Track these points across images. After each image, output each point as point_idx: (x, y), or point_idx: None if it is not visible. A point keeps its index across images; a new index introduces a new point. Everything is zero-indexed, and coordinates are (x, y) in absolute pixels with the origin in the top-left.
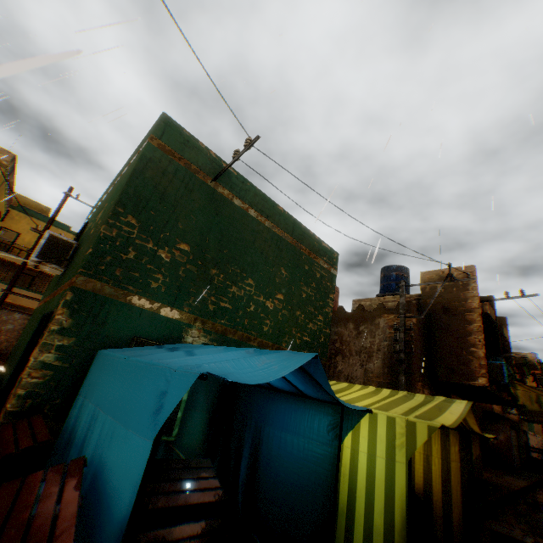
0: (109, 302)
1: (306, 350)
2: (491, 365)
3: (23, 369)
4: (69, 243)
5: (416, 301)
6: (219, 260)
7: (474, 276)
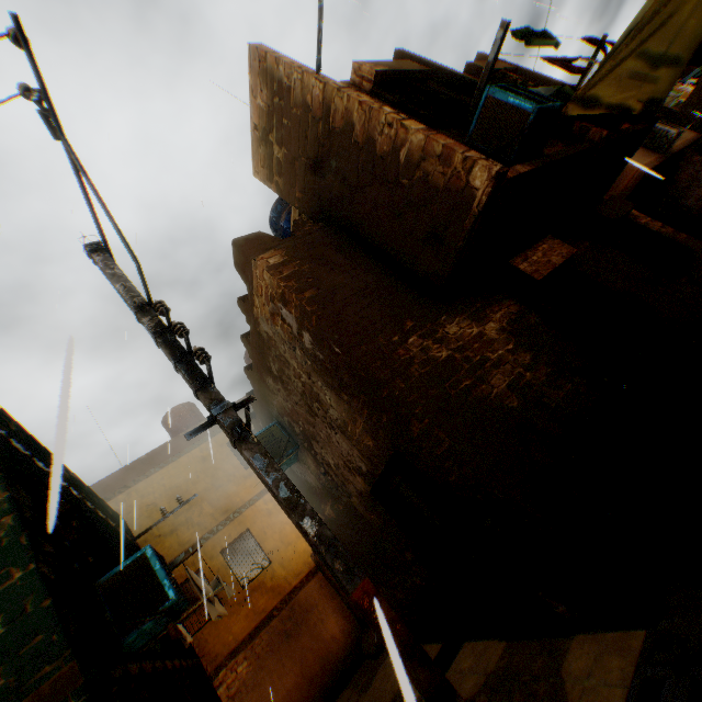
0: None
1: None
2: (481, 125)
3: None
4: None
5: (303, 217)
6: None
7: (266, 55)
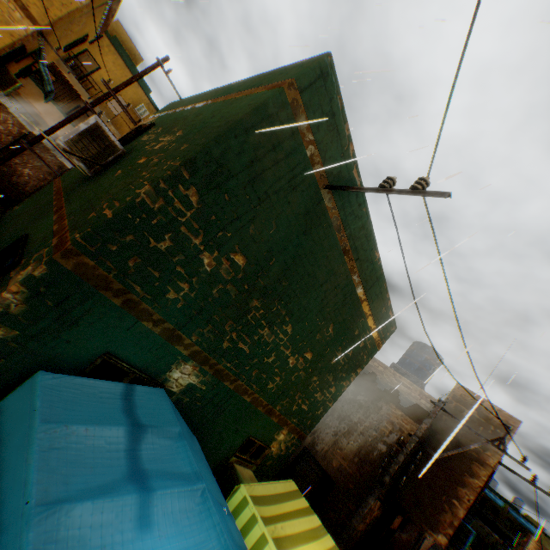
0: (97, 298)
1: (296, 419)
2: (460, 523)
3: None
4: (113, 144)
5: (430, 406)
6: (270, 291)
7: (513, 433)
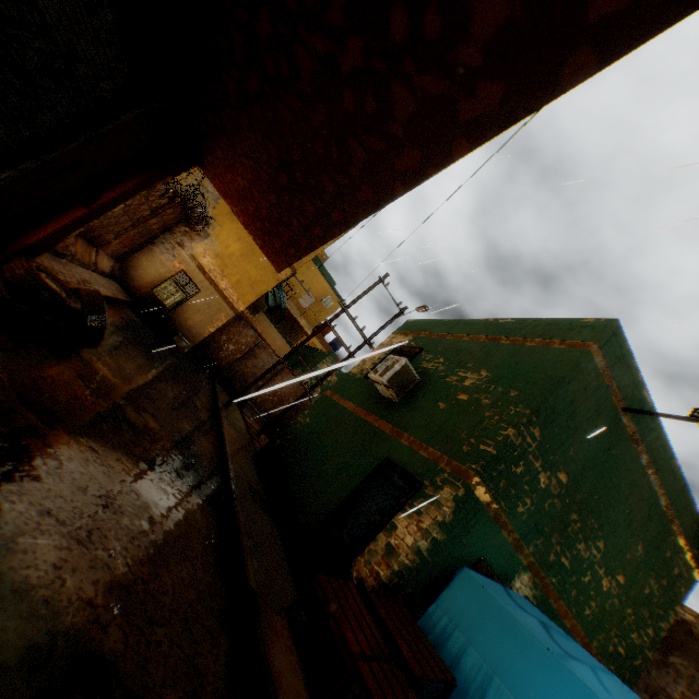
0: (482, 511)
1: (612, 664)
2: None
3: (382, 526)
4: (413, 376)
5: None
6: (584, 504)
7: None
